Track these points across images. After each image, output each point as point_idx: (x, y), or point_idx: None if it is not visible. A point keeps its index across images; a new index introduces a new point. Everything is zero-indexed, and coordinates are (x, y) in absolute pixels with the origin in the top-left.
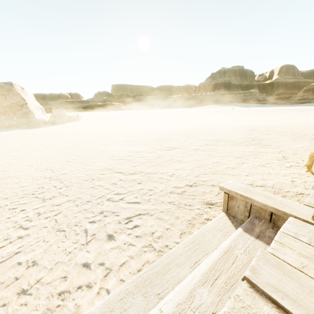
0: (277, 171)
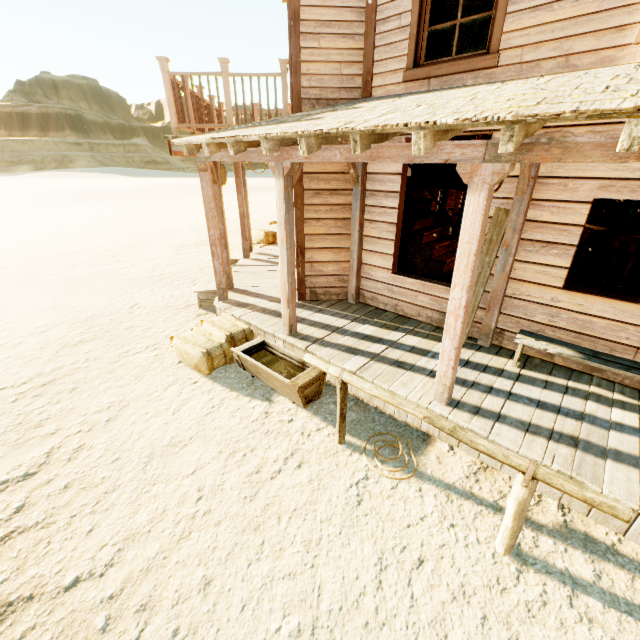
0: (232, 256)
